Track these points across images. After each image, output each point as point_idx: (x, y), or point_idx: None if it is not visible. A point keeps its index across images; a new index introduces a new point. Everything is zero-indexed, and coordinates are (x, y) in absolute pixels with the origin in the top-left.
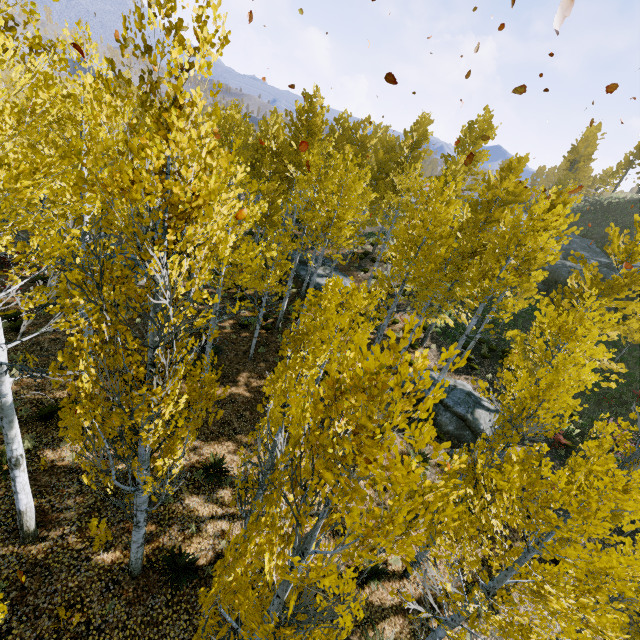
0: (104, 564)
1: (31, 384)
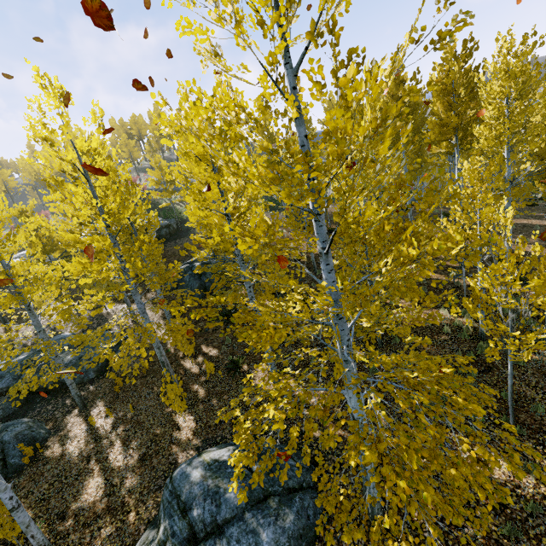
0: None
1: None
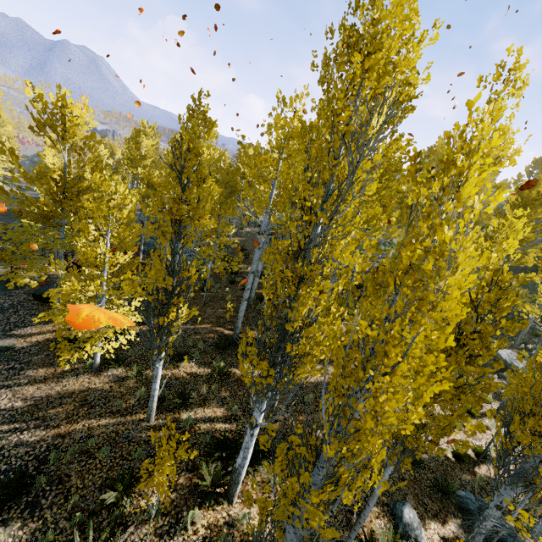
0: (321, 438)
1: (189, 329)
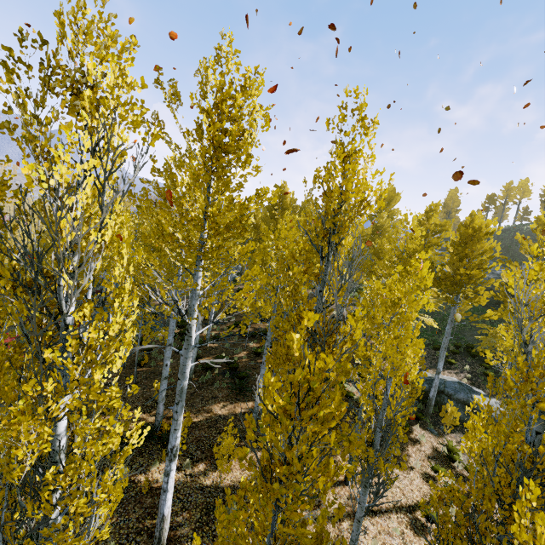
0: None
1: None
